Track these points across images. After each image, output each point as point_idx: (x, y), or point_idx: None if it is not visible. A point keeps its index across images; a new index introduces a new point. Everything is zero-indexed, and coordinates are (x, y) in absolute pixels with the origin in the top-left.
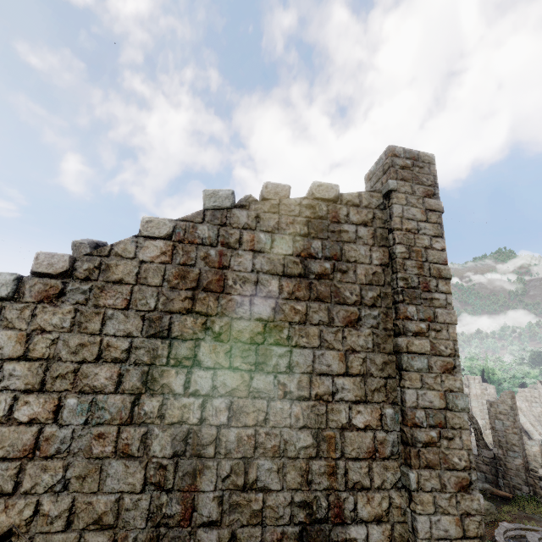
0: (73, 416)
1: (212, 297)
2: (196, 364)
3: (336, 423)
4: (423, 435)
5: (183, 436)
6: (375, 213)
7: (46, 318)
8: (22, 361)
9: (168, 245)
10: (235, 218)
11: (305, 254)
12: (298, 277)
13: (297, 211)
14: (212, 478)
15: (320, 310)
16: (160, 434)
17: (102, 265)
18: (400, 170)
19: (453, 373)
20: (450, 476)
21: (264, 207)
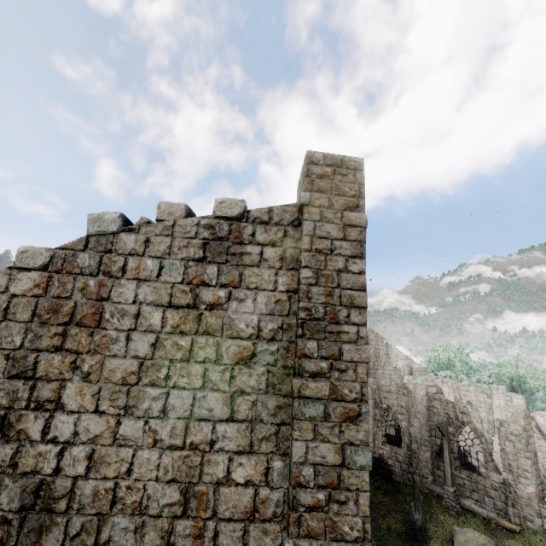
0: None
1: (85, 333)
2: (59, 408)
3: (211, 477)
4: (308, 497)
5: (34, 488)
6: (287, 231)
7: None
8: None
9: (43, 276)
10: (120, 244)
11: (197, 281)
12: (186, 308)
13: (193, 232)
14: (60, 536)
15: (207, 345)
16: (10, 484)
17: None
18: (316, 180)
19: (356, 422)
20: None
21: (156, 229)
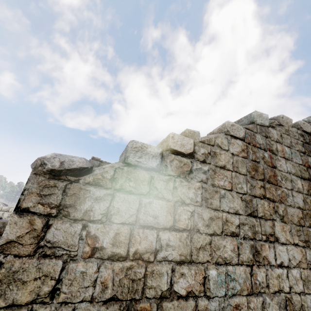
0: (216, 287)
1: (273, 188)
2: (277, 240)
3: None
4: None
5: (284, 304)
6: None
7: (184, 191)
8: (173, 231)
9: (244, 144)
10: (271, 134)
11: (307, 165)
12: (308, 180)
13: (297, 136)
14: None
15: None
16: (271, 302)
17: (211, 152)
18: None
19: None
20: None
21: (283, 130)
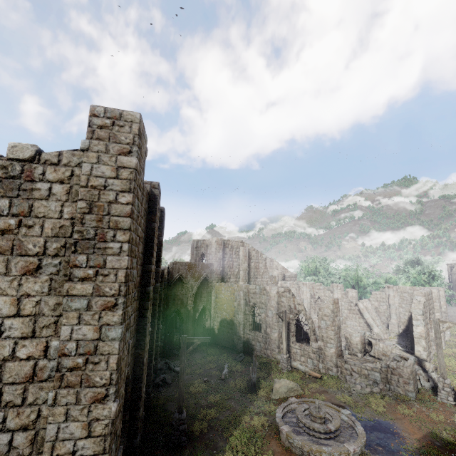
0: None
1: None
2: None
3: None
4: (70, 362)
5: None
6: (74, 171)
7: None
8: None
9: None
10: None
11: None
12: None
13: None
14: None
15: None
16: None
17: None
18: (96, 130)
19: (113, 309)
20: (88, 392)
21: None
